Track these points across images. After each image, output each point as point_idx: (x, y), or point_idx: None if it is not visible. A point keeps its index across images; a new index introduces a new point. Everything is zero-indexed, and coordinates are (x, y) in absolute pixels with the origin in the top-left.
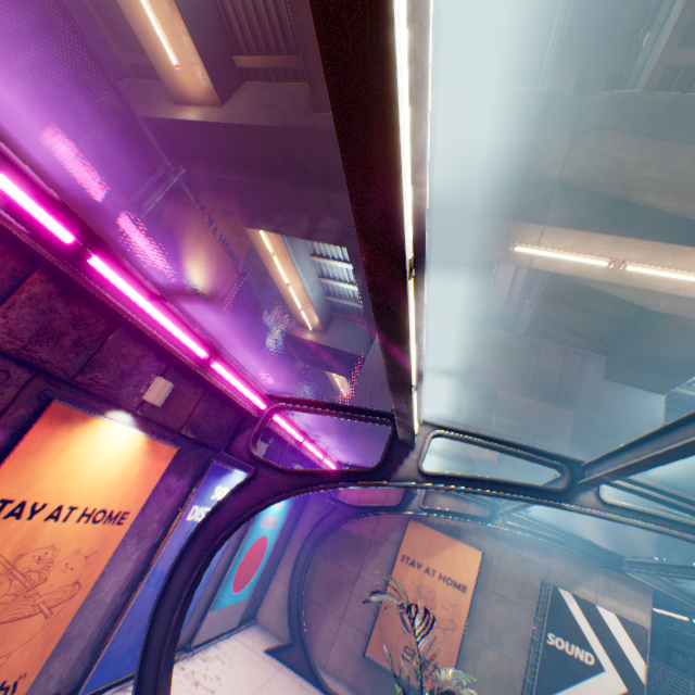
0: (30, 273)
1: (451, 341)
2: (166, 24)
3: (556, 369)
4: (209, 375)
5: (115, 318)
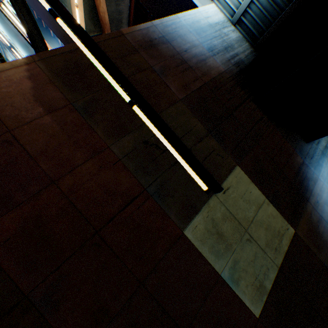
0: None
1: None
2: None
3: None
4: None
5: None
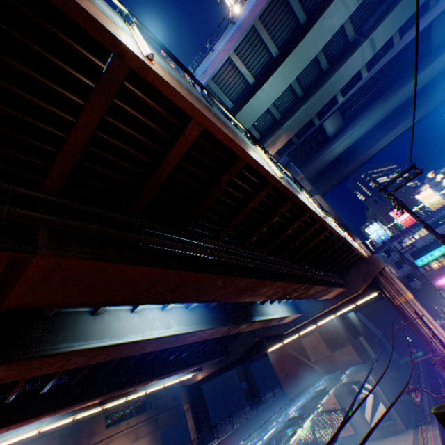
0: None
1: None
2: (188, 375)
3: None
4: None
5: None
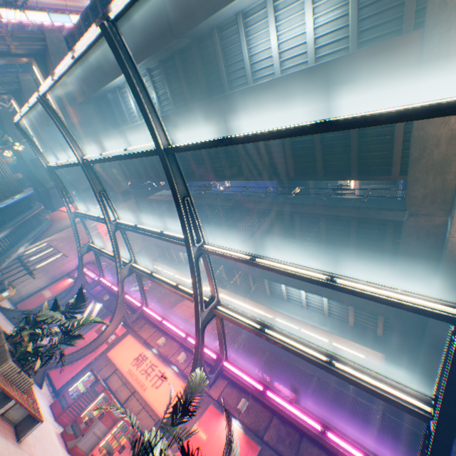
0: (272, 415)
1: None
2: (350, 346)
3: None
4: (327, 440)
5: (300, 431)
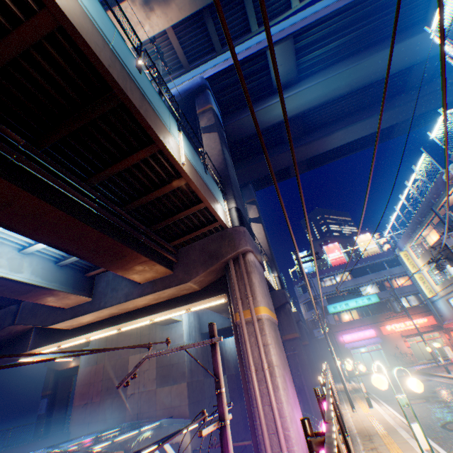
0: None
1: (110, 342)
2: None
3: (148, 331)
4: None
5: None
